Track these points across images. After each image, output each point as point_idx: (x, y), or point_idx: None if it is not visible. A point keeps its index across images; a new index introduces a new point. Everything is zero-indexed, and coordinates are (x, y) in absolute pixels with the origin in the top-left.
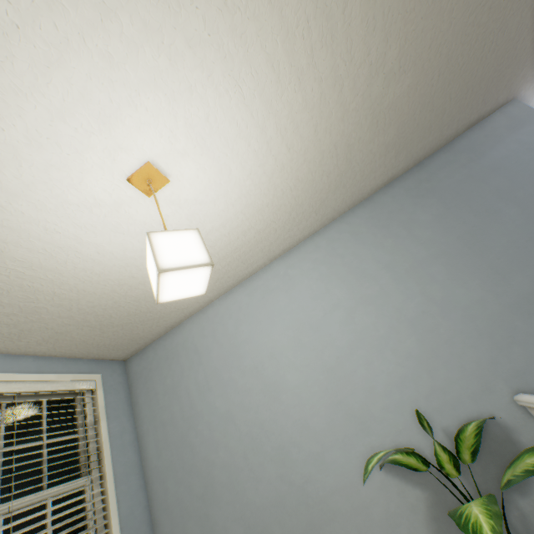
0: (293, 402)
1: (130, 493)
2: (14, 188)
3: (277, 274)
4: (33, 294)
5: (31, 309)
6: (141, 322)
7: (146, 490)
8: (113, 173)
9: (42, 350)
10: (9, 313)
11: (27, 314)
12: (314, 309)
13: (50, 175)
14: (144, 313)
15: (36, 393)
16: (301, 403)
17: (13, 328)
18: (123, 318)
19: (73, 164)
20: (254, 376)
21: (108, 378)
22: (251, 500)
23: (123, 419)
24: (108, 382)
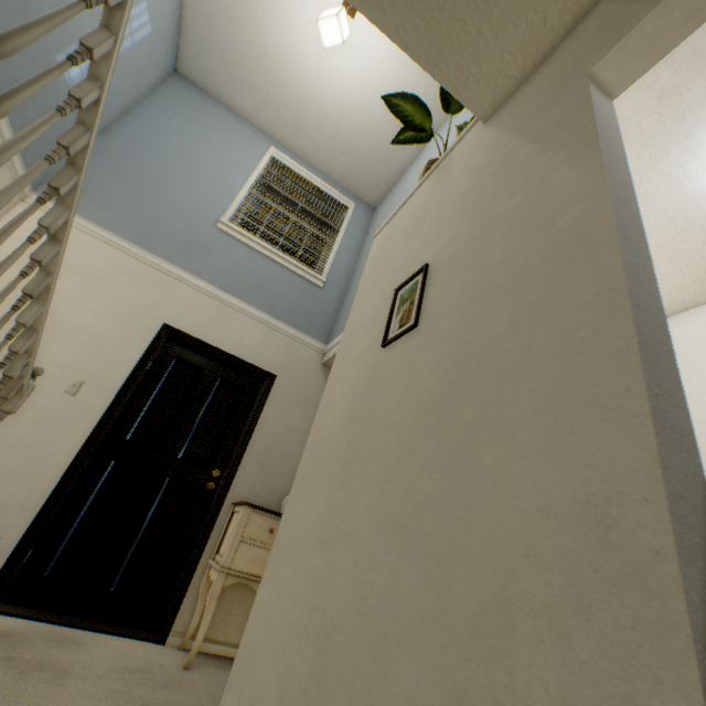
0: None
1: (345, 258)
2: (303, 28)
3: None
4: (318, 113)
5: (319, 127)
6: (376, 159)
7: (355, 265)
8: (335, 7)
9: (328, 172)
10: (311, 128)
11: (318, 131)
12: None
13: (313, 16)
14: (376, 148)
15: (320, 190)
16: None
17: (314, 143)
18: (364, 150)
19: (320, 6)
20: None
21: (359, 209)
22: None
23: (358, 231)
24: (358, 211)
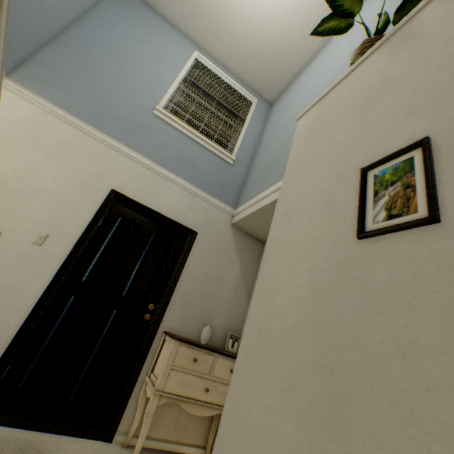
0: (330, 78)
1: (249, 142)
2: None
3: (366, 4)
4: (234, 21)
5: (234, 34)
6: (277, 62)
7: (256, 148)
8: None
9: (238, 73)
10: (228, 34)
11: (233, 38)
12: (376, 10)
13: None
14: (278, 52)
15: (231, 87)
16: (334, 75)
17: (229, 48)
18: (268, 54)
19: None
20: (319, 77)
21: (260, 104)
22: (288, 133)
23: (259, 121)
24: (259, 106)
